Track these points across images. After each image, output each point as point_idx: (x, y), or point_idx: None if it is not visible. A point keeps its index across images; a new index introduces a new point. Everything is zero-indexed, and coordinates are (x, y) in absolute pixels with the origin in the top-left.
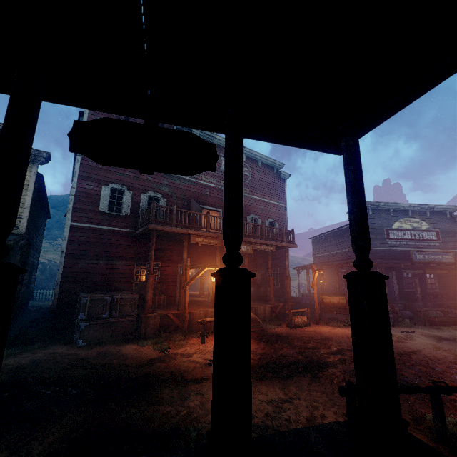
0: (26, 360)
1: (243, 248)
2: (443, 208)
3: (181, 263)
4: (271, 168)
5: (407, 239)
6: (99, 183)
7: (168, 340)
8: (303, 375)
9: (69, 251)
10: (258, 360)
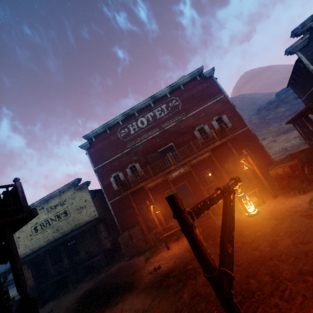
0: (108, 273)
1: (182, 170)
2: None
3: (166, 190)
4: (194, 79)
5: None
6: (108, 178)
7: (159, 248)
8: (178, 285)
9: (115, 214)
10: (174, 266)
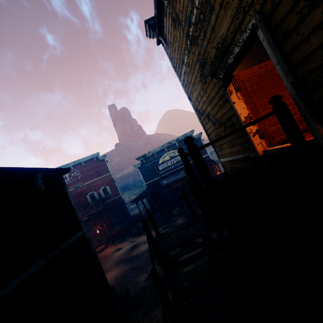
0: None
1: None
2: (184, 136)
3: None
4: (92, 159)
5: (169, 166)
6: None
7: None
8: None
9: None
10: None
